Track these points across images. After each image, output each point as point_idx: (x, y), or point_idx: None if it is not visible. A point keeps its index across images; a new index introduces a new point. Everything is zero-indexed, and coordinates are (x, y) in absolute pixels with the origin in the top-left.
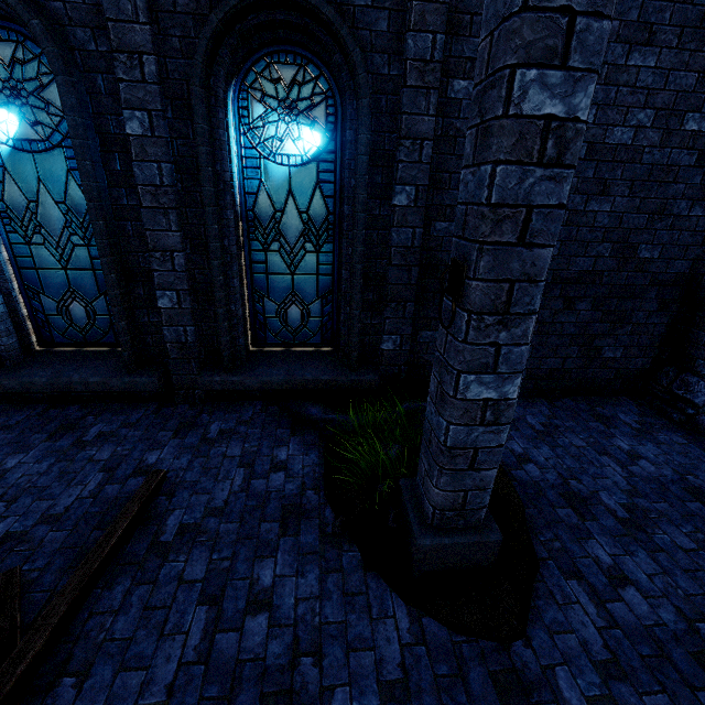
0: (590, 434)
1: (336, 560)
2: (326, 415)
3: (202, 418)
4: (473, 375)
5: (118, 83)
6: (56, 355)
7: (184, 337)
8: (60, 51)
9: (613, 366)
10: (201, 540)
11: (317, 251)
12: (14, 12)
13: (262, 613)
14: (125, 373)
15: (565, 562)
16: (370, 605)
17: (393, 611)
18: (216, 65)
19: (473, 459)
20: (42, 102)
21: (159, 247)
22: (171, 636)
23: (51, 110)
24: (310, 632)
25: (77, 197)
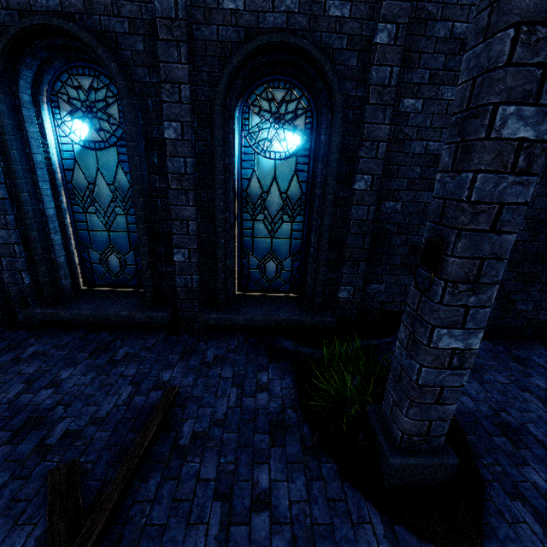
0: (511, 373)
1: (317, 469)
2: (296, 348)
3: (200, 345)
4: (445, 329)
5: (162, 103)
6: (96, 293)
7: (190, 283)
8: (126, 83)
9: (525, 316)
10: (210, 445)
11: (292, 221)
12: (98, 58)
13: (264, 511)
14: (146, 309)
15: (508, 484)
16: (350, 511)
17: (369, 518)
18: (231, 91)
19: (439, 396)
20: (106, 116)
21: (179, 217)
22: (195, 525)
23: (111, 121)
24: (304, 531)
25: (122, 181)
